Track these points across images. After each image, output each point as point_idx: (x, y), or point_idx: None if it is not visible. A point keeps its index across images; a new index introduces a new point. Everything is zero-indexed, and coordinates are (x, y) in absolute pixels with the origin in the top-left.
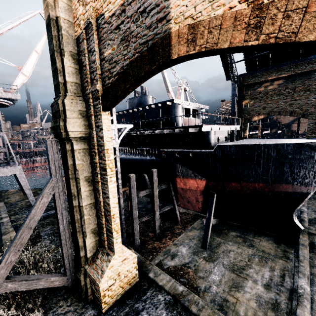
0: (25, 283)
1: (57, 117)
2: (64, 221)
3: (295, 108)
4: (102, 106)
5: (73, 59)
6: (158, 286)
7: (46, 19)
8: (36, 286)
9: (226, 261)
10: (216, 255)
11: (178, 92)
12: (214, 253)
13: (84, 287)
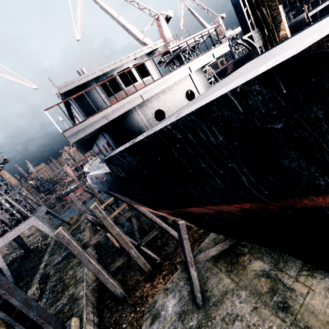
0: None
1: None
2: None
3: None
4: None
5: None
6: None
7: None
8: None
9: None
10: (209, 325)
11: (160, 29)
12: (207, 319)
13: None
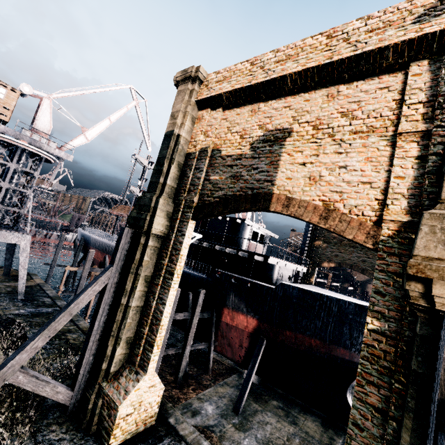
0: (34, 382)
1: (143, 210)
2: (102, 318)
3: (367, 267)
4: (192, 216)
5: (178, 167)
6: (178, 435)
7: (168, 131)
8: (41, 391)
9: (261, 435)
10: (249, 423)
11: None
12: (247, 420)
13: (89, 412)
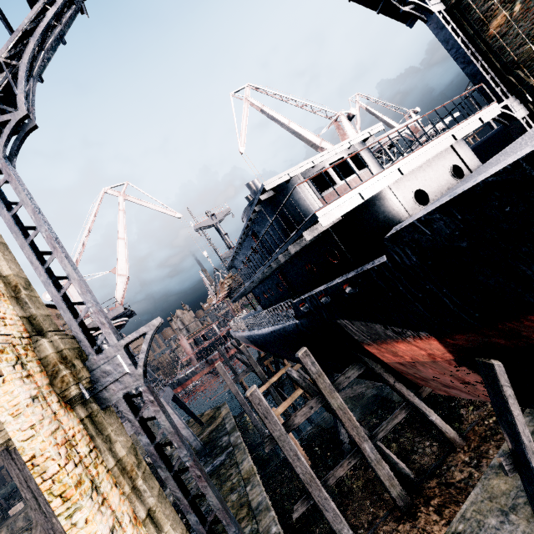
0: None
1: None
2: None
3: None
4: None
5: None
6: None
7: None
8: None
9: None
10: None
11: (339, 131)
12: None
13: None
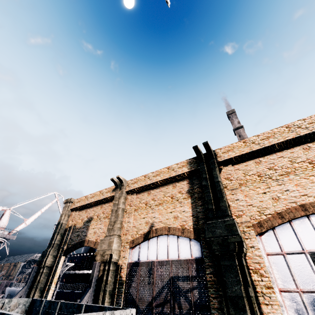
0: None
1: (44, 256)
2: None
3: None
4: (63, 254)
5: (61, 235)
6: None
7: (58, 222)
8: None
9: None
10: None
11: None
12: None
13: None
